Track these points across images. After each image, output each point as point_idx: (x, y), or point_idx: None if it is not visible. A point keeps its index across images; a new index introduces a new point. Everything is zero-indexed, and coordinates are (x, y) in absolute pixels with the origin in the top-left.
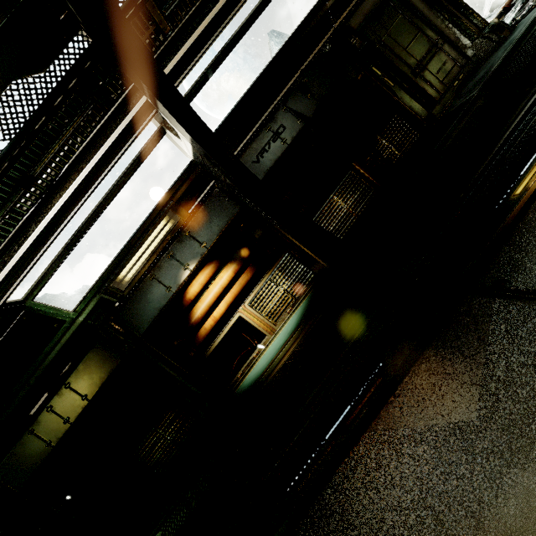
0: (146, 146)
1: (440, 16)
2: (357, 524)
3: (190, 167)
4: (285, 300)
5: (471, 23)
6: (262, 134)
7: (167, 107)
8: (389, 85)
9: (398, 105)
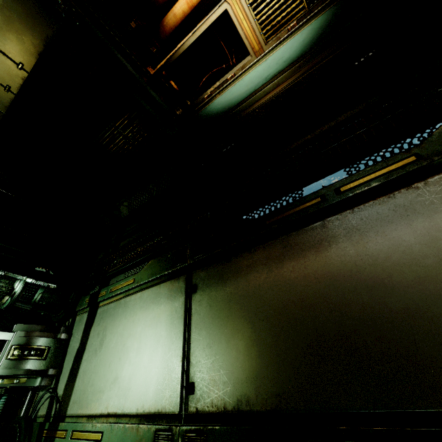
0: None
1: None
2: (330, 270)
3: None
4: (293, 5)
5: None
6: None
7: None
8: None
9: None
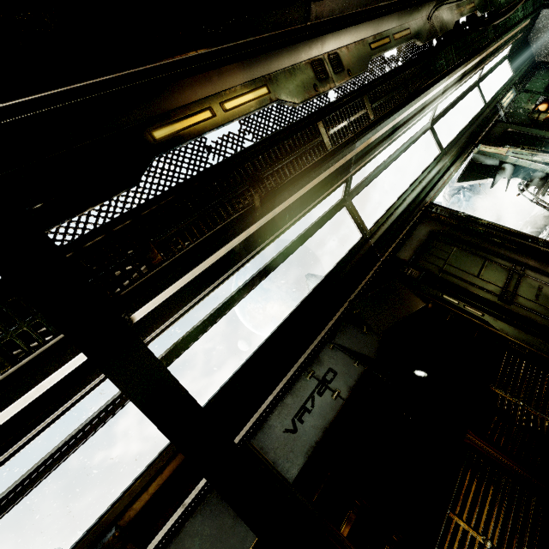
0: (91, 418)
1: (502, 246)
2: None
3: (171, 447)
4: None
5: (548, 249)
6: (301, 382)
7: (110, 370)
8: (474, 313)
9: (502, 339)
